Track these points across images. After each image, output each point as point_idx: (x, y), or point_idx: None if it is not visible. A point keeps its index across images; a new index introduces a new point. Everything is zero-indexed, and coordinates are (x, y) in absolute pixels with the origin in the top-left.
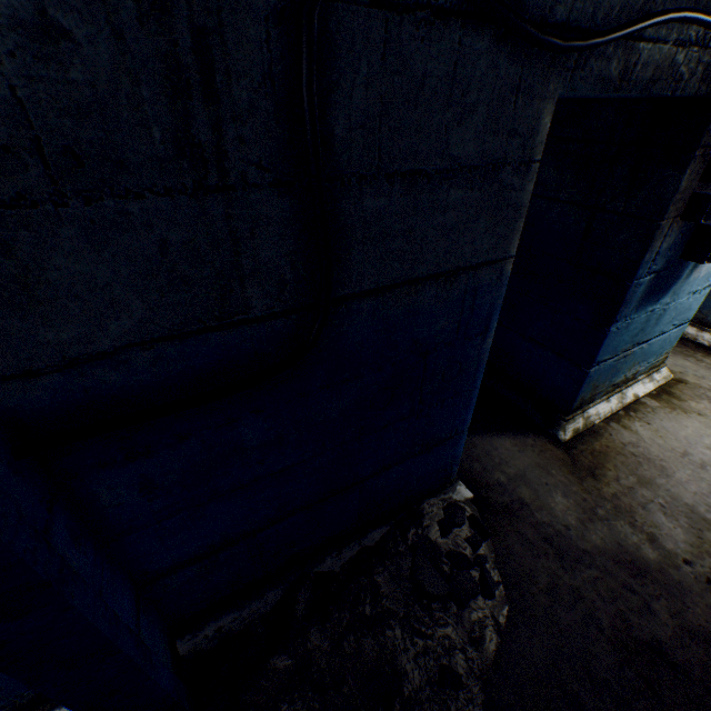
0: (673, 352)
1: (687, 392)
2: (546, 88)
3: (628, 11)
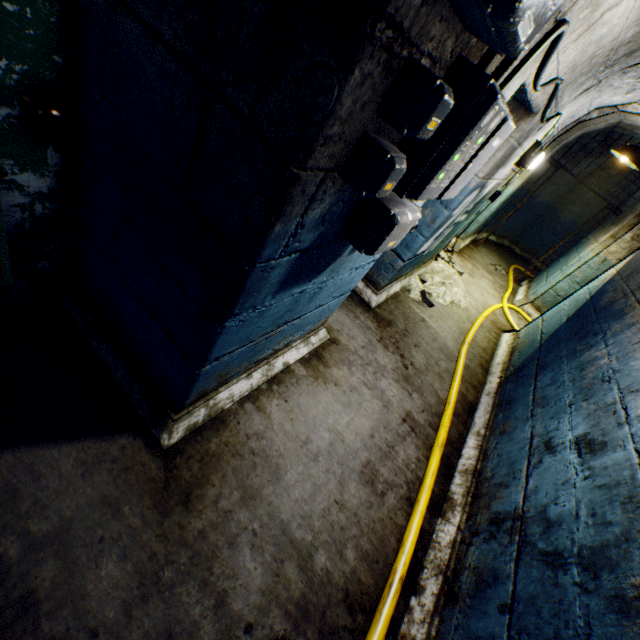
0: (341, 305)
1: (335, 356)
2: None
3: None
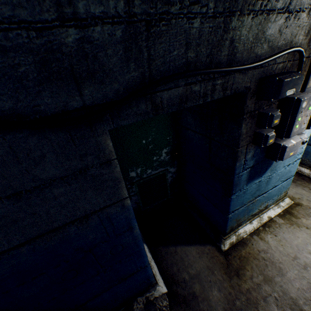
0: (296, 184)
1: (301, 212)
2: (95, 131)
3: (132, 86)
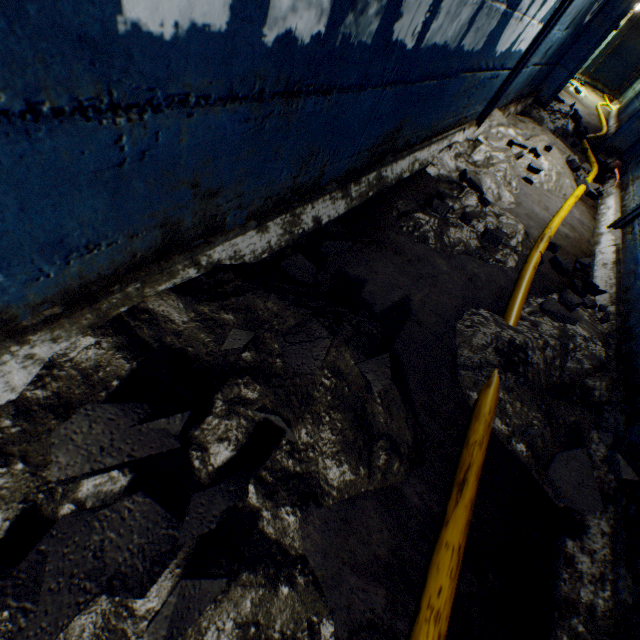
0: None
1: (563, 95)
2: None
3: None
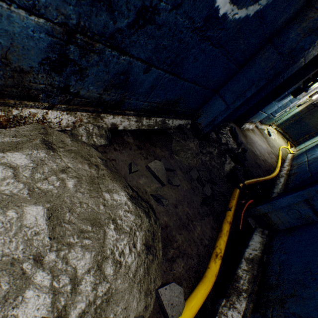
0: None
1: (255, 133)
2: None
3: None
